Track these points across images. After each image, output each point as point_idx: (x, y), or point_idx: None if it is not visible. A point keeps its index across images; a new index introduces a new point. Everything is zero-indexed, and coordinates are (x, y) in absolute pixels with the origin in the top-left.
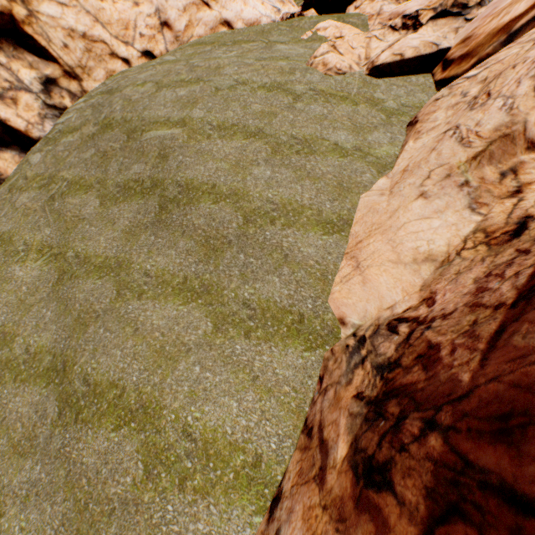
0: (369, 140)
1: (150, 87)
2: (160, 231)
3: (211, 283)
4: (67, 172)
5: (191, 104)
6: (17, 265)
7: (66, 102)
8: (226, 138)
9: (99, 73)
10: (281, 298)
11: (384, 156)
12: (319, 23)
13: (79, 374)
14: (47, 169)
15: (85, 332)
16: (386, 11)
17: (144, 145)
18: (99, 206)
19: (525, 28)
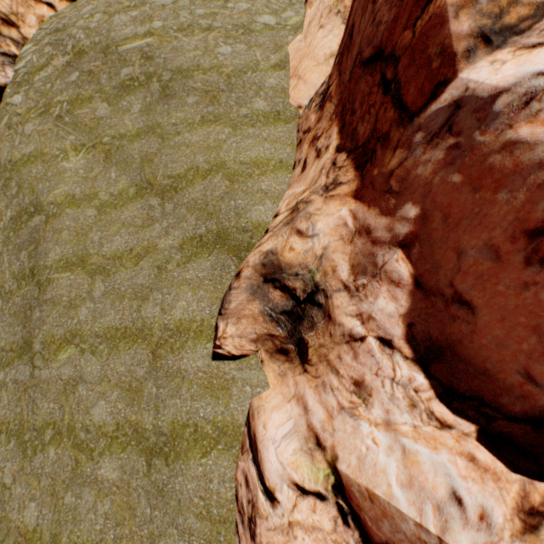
0: (283, 17)
1: (100, 16)
2: (170, 102)
3: (220, 114)
4: (61, 97)
5: (148, 19)
6: (64, 162)
7: (13, 50)
8: (188, 35)
9: (32, 20)
10: (264, 107)
11: (295, 25)
12: None
13: (164, 179)
14: (36, 102)
15: (153, 163)
16: None
17: (124, 56)
18: (109, 107)
19: None
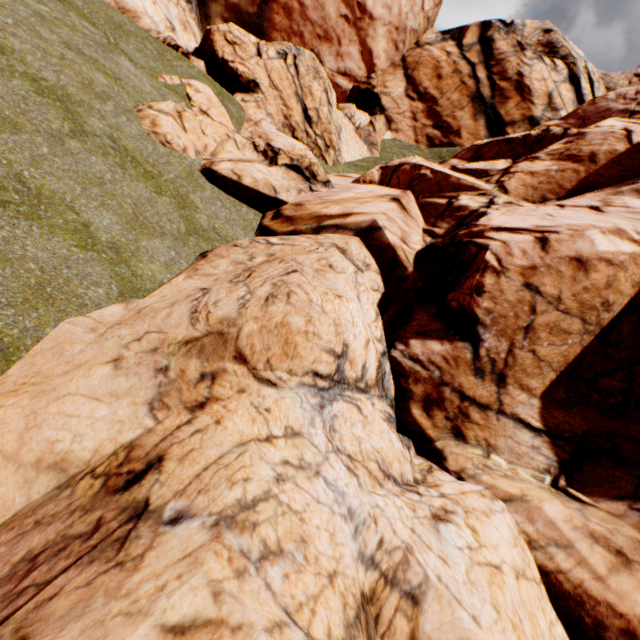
0: (142, 245)
1: None
2: None
3: None
4: None
5: None
6: None
7: None
8: None
9: None
10: None
11: (146, 276)
12: (197, 81)
13: None
14: None
15: None
16: (264, 127)
17: None
18: None
19: (330, 228)
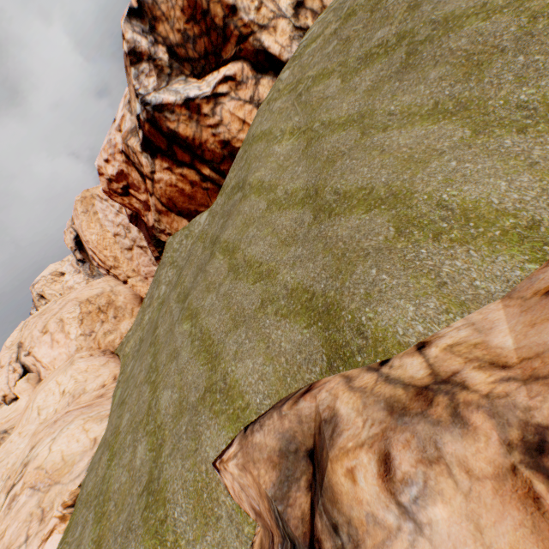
0: None
1: None
2: (405, 77)
3: (470, 100)
4: (311, 72)
5: None
6: (276, 145)
7: (308, 22)
8: None
9: None
10: None
11: None
12: None
13: (329, 192)
14: (294, 78)
15: (333, 166)
16: None
17: (389, 11)
18: (340, 84)
19: None
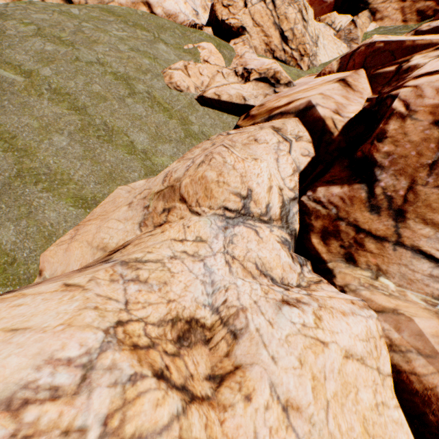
0: (158, 148)
1: (30, 29)
2: None
3: None
4: None
5: (48, 61)
6: None
7: None
8: (54, 102)
9: None
10: (7, 242)
11: (159, 164)
12: (203, 42)
13: None
14: None
15: None
16: (246, 57)
17: None
18: None
19: (276, 116)
